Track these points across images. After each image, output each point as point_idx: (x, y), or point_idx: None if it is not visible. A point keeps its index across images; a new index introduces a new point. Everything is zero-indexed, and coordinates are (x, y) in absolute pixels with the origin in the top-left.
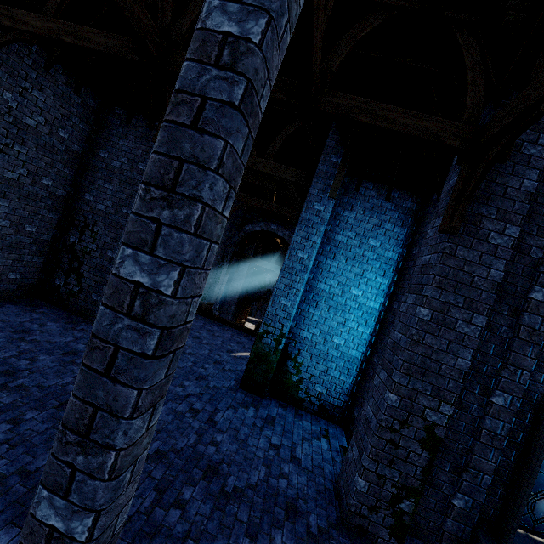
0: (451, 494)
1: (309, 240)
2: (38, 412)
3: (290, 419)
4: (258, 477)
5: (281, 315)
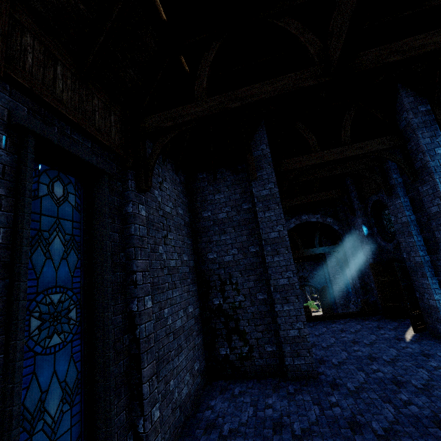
0: None
1: None
2: None
3: None
4: None
5: None
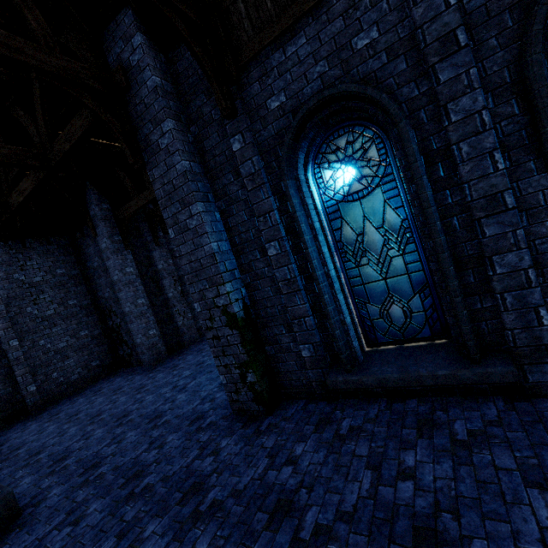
0: (300, 349)
1: None
2: (77, 426)
3: None
4: (189, 408)
5: None
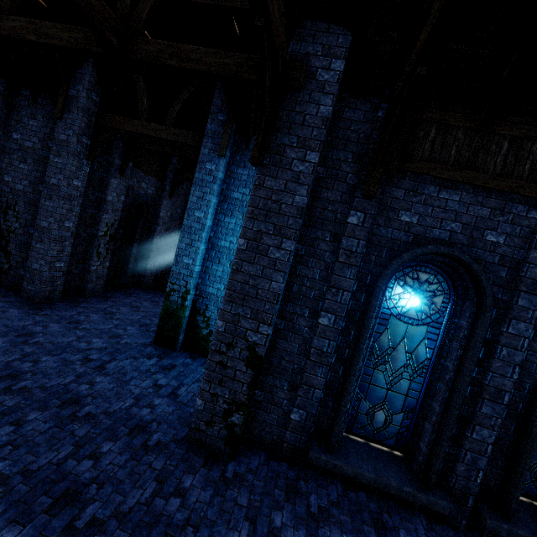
0: (290, 409)
1: (204, 199)
2: None
3: (193, 367)
4: (121, 406)
5: (185, 273)
